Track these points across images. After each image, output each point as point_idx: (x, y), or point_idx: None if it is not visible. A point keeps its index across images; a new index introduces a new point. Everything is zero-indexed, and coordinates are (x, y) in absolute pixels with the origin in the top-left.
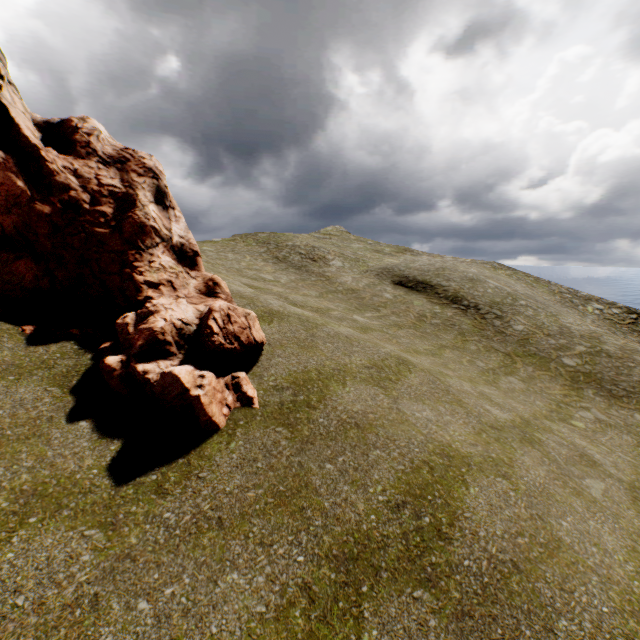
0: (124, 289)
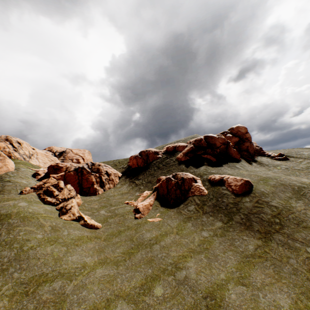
0: (265, 154)
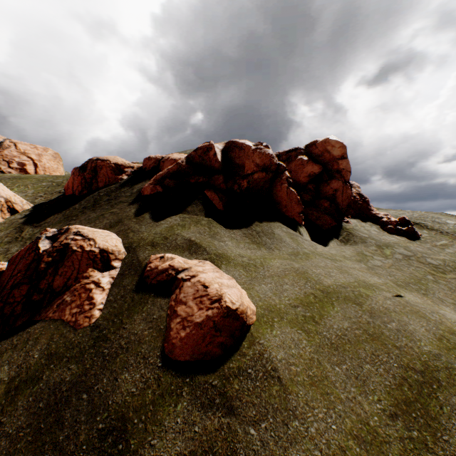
0: (372, 215)
